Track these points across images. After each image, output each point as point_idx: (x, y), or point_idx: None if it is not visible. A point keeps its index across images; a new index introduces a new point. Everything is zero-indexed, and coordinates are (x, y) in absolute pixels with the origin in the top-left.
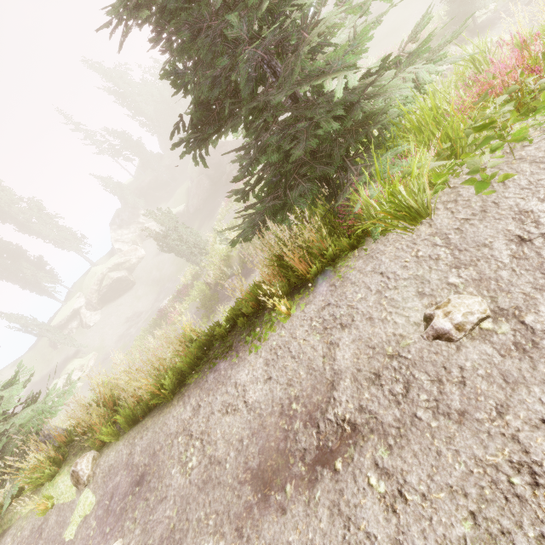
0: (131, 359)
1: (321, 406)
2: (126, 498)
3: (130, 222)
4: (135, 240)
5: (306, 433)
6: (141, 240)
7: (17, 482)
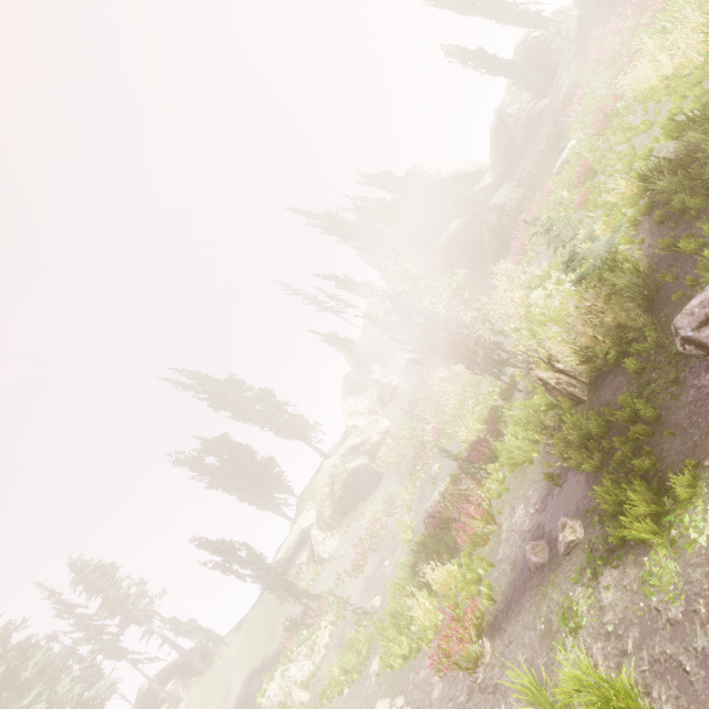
0: (385, 651)
1: None
2: None
3: (364, 385)
4: (373, 408)
5: None
6: (381, 406)
7: None
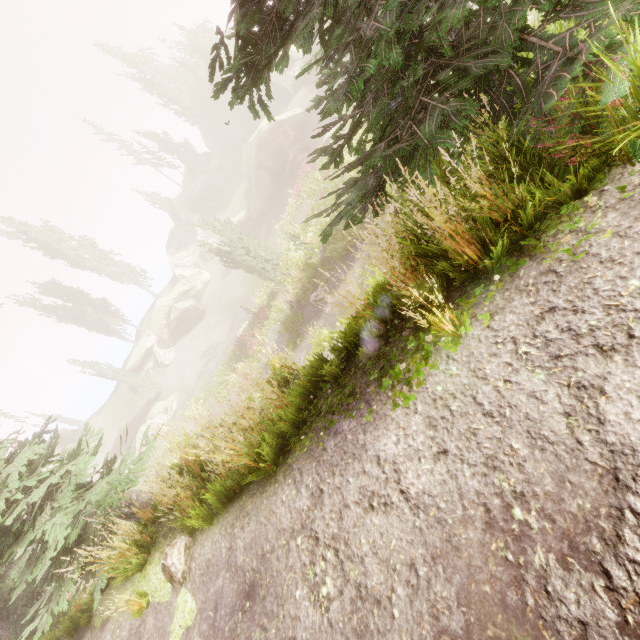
0: (215, 398)
1: (597, 525)
2: (235, 615)
3: (188, 242)
4: (197, 262)
5: (574, 582)
6: (203, 261)
7: (104, 572)
